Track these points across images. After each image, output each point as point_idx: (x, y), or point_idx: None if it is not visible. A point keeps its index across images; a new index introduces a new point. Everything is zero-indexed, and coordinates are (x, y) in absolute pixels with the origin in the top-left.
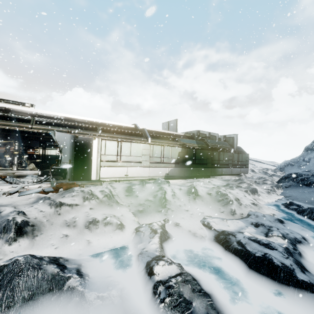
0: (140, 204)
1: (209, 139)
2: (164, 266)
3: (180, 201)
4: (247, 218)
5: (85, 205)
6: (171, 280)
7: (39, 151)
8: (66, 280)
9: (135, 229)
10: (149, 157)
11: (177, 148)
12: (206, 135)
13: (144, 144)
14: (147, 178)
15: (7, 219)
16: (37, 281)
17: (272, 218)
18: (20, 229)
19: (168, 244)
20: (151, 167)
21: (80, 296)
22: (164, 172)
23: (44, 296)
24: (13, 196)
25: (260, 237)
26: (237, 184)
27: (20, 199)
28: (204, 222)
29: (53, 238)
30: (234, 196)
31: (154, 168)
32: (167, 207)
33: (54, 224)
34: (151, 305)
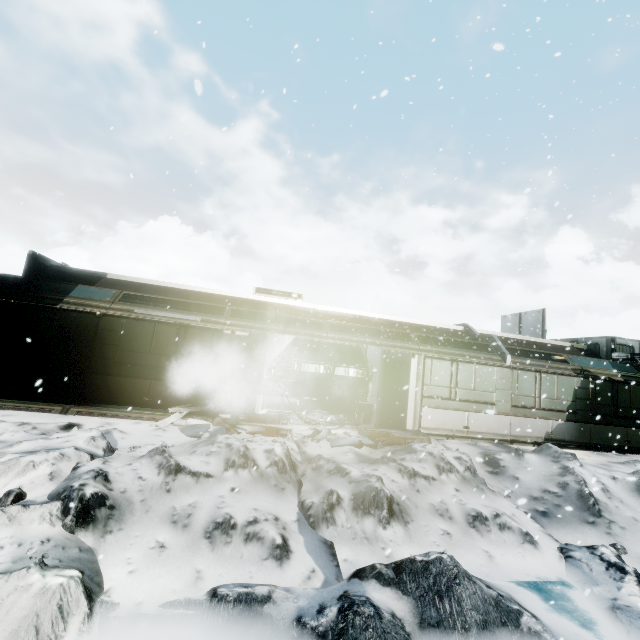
0: (533, 497)
1: None
2: None
3: (630, 509)
4: None
5: (444, 482)
6: None
7: (293, 366)
8: (517, 615)
9: (559, 551)
10: (511, 394)
11: (571, 379)
12: (632, 348)
13: (500, 368)
14: (506, 438)
15: (375, 487)
16: (480, 602)
17: None
18: (390, 507)
19: None
20: (514, 416)
21: None
22: (542, 429)
23: (500, 631)
24: (320, 445)
25: None
26: None
27: (332, 451)
28: None
29: (431, 533)
30: None
31: (520, 418)
32: (604, 516)
33: (419, 508)
34: None
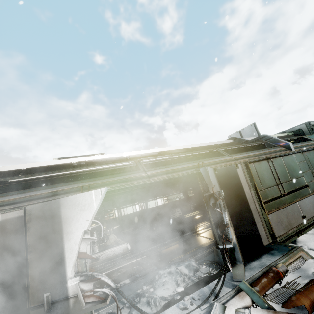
0: None
1: None
2: None
3: None
4: None
5: None
6: None
7: (114, 214)
8: None
9: None
10: (311, 173)
11: None
12: None
13: (295, 154)
14: None
15: None
16: None
17: None
18: None
19: None
20: None
21: None
22: None
23: None
24: None
25: None
26: None
27: None
28: None
29: None
30: None
31: None
32: None
33: None
34: None
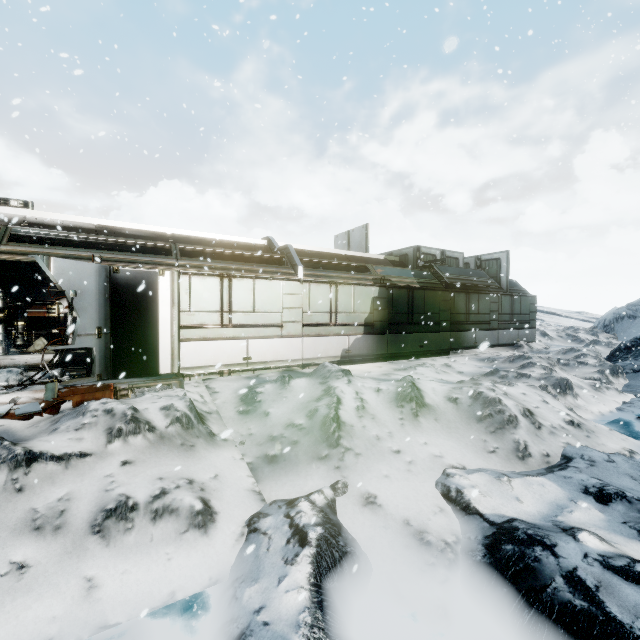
0: (272, 437)
1: (444, 265)
2: None
3: (379, 426)
4: (566, 470)
5: (111, 454)
6: None
7: (57, 310)
8: None
9: (247, 523)
10: (302, 312)
11: (369, 290)
12: (435, 257)
13: (287, 282)
14: (298, 363)
15: None
16: None
17: (636, 468)
18: None
19: (340, 579)
20: (307, 337)
21: None
22: (338, 347)
23: None
24: None
25: (631, 548)
26: (518, 368)
27: None
28: (446, 488)
29: None
30: (519, 404)
31: (314, 339)
32: (342, 444)
33: None
34: None
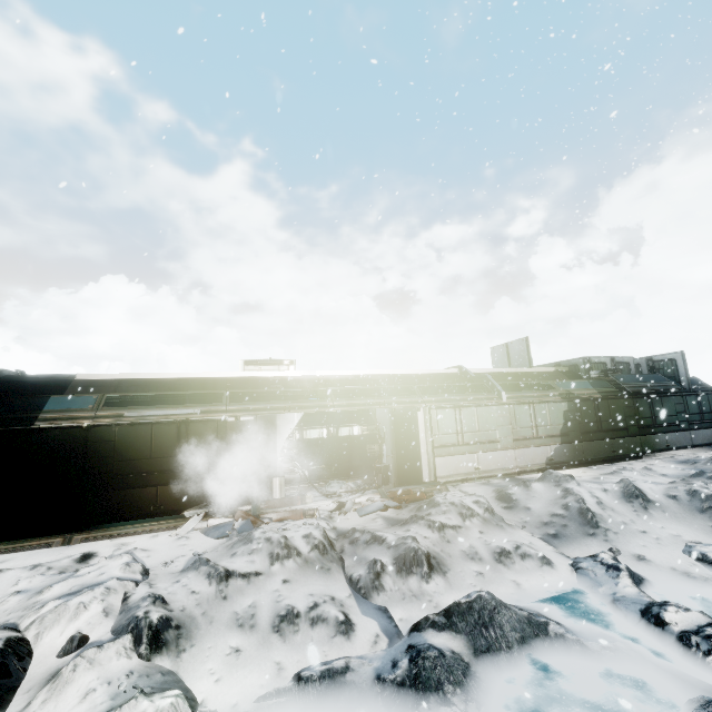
0: (544, 522)
1: (620, 374)
2: (679, 612)
3: (620, 515)
4: None
5: (469, 527)
6: (705, 630)
7: (294, 435)
8: (545, 625)
9: (571, 565)
10: (511, 429)
11: (560, 405)
12: (605, 365)
13: (498, 406)
14: (514, 471)
15: (413, 547)
16: (516, 623)
17: None
18: (429, 562)
19: (647, 589)
20: (517, 448)
21: (578, 644)
22: (542, 456)
23: (535, 641)
24: (348, 517)
25: None
26: None
27: (361, 521)
28: (692, 553)
29: (467, 576)
30: None
31: (523, 450)
32: (601, 526)
33: (453, 557)
34: (688, 661)
